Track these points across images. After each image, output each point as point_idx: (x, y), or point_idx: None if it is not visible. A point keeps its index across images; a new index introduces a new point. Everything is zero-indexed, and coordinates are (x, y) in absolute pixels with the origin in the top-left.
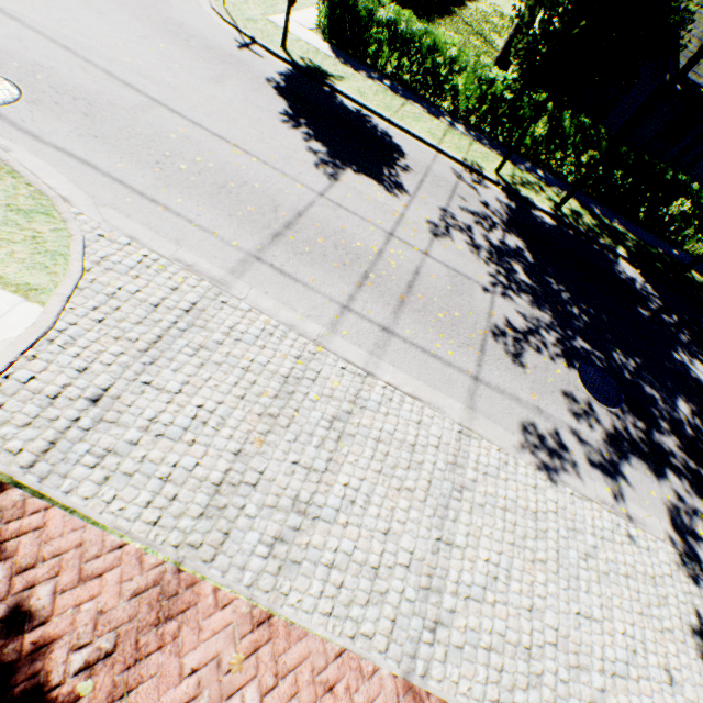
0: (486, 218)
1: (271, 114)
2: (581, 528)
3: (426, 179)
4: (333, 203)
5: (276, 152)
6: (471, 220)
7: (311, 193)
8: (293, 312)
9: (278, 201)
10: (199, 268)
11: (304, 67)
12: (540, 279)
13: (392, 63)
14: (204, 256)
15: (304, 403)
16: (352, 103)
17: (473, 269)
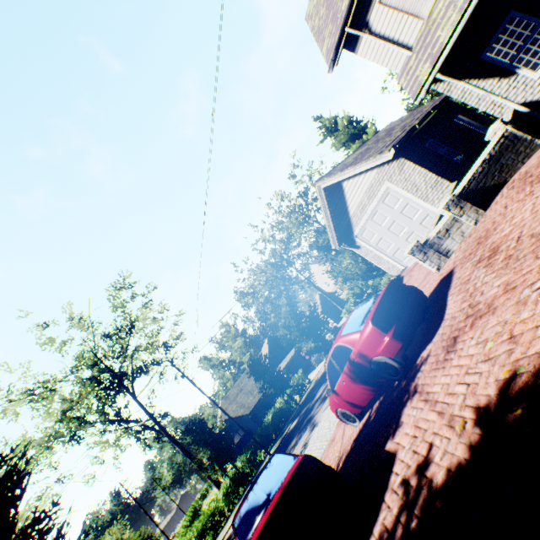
0: None
1: None
2: (315, 436)
3: None
4: None
5: None
6: None
7: None
8: None
9: None
10: None
11: None
12: None
13: None
14: None
15: None
16: None
17: None
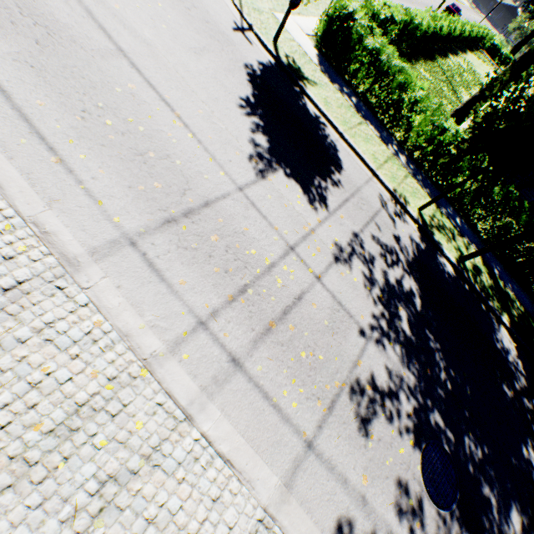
0: (392, 252)
1: (232, 96)
2: None
3: (352, 199)
4: (248, 200)
5: (217, 133)
6: (378, 251)
7: (230, 184)
8: (138, 317)
9: (191, 184)
10: (55, 238)
11: (285, 64)
12: (421, 332)
13: (366, 84)
14: (71, 225)
15: (82, 449)
16: (314, 108)
17: (359, 306)
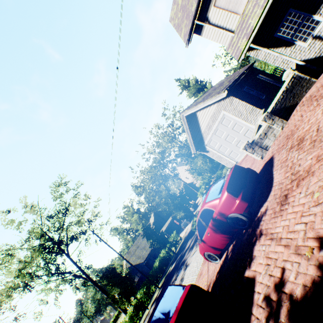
0: None
1: None
2: (188, 272)
3: None
4: None
5: None
6: None
7: None
8: None
9: None
10: None
11: None
12: None
13: None
14: None
15: None
16: None
17: None
